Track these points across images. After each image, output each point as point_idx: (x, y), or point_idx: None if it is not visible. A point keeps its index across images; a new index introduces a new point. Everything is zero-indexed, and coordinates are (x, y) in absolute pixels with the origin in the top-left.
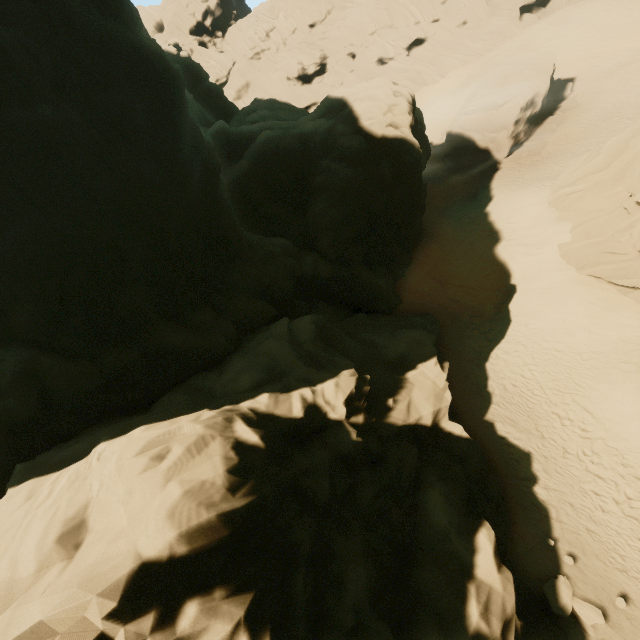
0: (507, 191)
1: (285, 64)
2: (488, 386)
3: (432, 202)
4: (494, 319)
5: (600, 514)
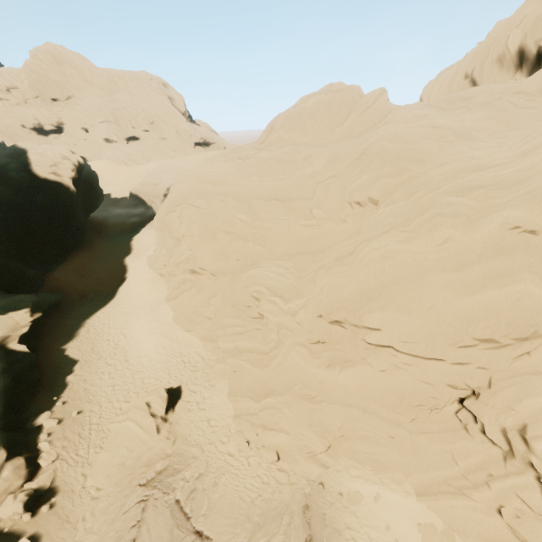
0: (146, 229)
1: (21, 115)
2: (78, 331)
3: (106, 230)
4: (108, 296)
5: (98, 381)
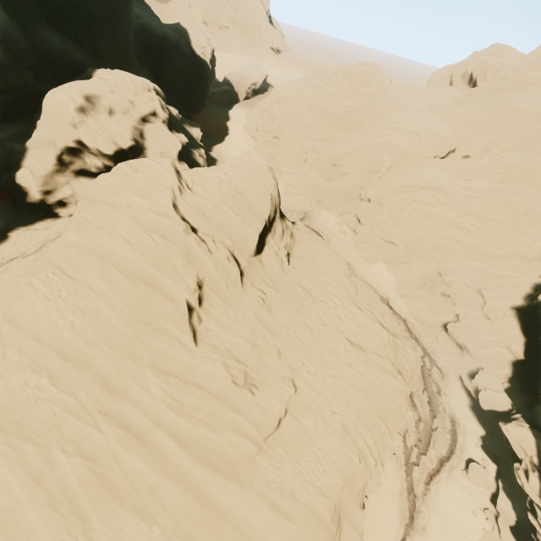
0: (237, 108)
1: None
2: (212, 149)
3: (211, 100)
4: (220, 140)
5: None
